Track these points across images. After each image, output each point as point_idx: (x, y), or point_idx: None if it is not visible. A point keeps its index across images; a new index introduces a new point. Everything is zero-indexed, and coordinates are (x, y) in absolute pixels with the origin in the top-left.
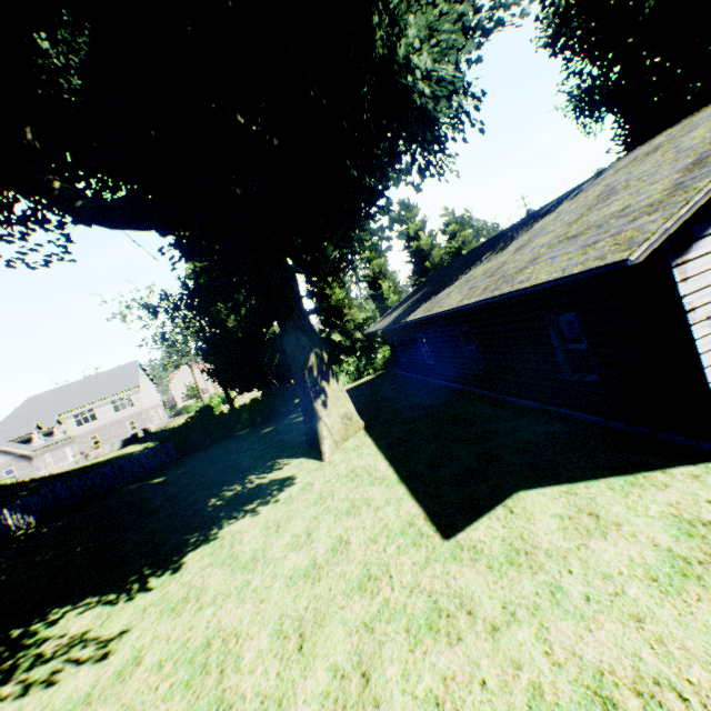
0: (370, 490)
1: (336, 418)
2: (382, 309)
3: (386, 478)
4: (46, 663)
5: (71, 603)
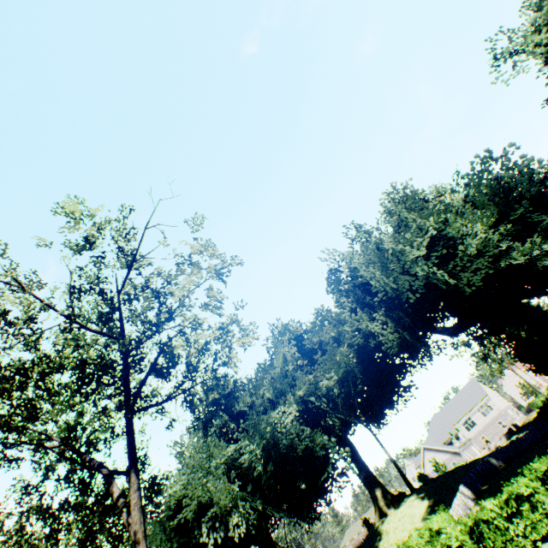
0: None
1: None
2: None
3: None
4: None
5: None
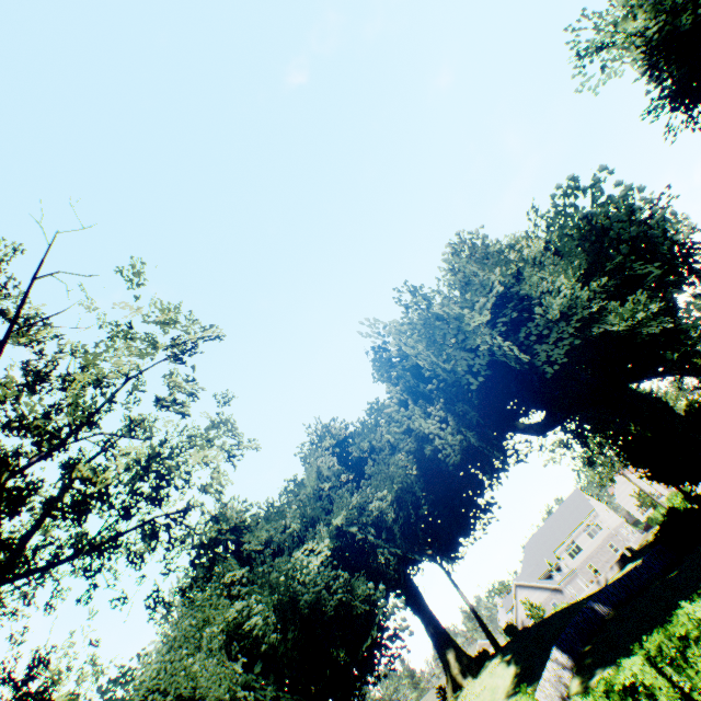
0: None
1: None
2: None
3: None
4: None
5: None
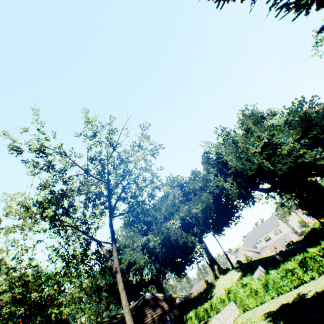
0: None
1: None
2: None
3: None
4: None
5: None
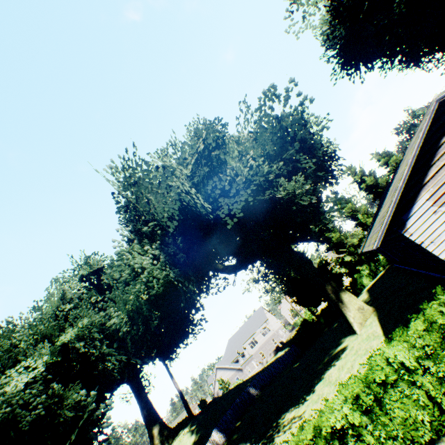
0: (372, 342)
1: (354, 311)
2: (366, 228)
3: (378, 335)
4: (286, 425)
5: (285, 412)
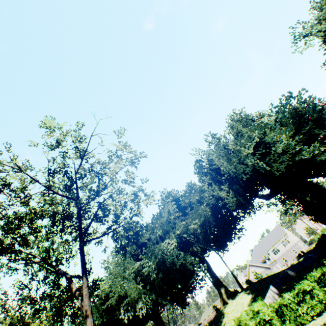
0: None
1: None
2: None
3: None
4: None
5: None
